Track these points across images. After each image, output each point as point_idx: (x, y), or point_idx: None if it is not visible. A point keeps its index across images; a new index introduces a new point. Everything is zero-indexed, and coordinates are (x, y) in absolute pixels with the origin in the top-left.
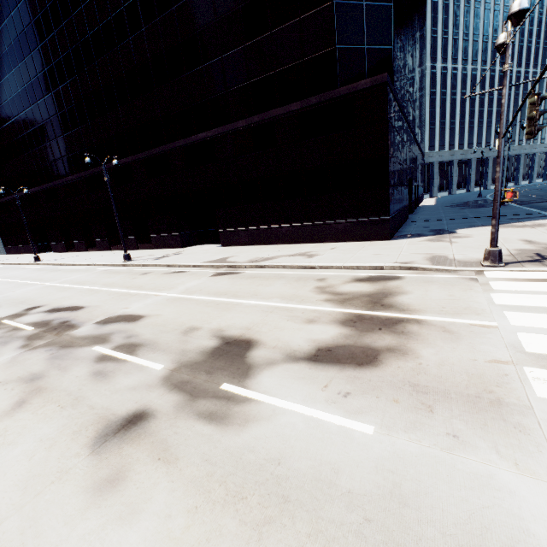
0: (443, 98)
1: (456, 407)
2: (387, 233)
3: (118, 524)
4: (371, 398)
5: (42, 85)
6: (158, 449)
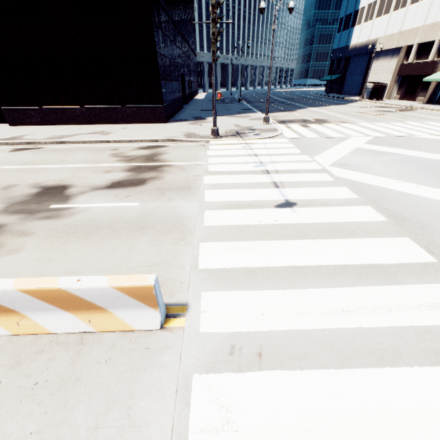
0: (207, 2)
1: (174, 191)
2: (164, 118)
3: (9, 255)
4: (139, 195)
5: None
6: (18, 233)
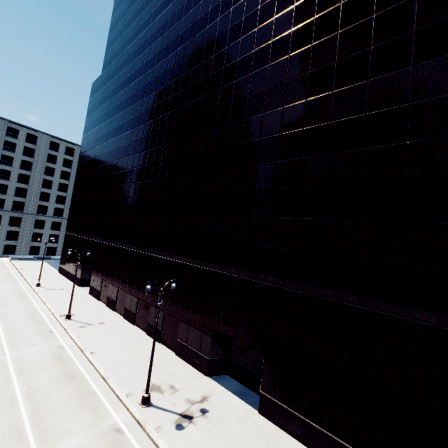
0: None
1: None
2: None
3: None
4: None
5: (138, 174)
6: None
